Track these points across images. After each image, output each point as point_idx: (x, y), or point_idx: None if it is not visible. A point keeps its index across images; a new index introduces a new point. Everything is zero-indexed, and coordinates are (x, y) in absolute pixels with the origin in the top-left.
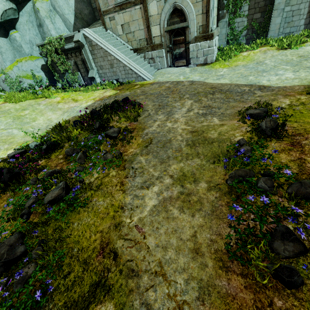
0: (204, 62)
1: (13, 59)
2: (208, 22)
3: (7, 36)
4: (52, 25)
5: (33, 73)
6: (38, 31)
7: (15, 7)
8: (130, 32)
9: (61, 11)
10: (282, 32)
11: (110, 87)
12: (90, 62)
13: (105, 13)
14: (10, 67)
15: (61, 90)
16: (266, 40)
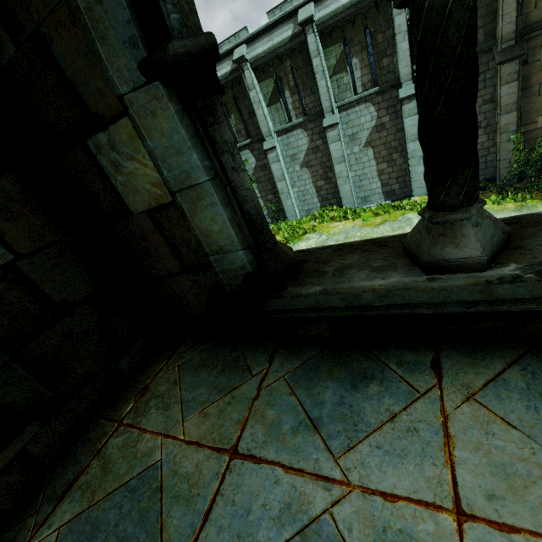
0: None
1: None
2: None
3: None
4: None
5: None
6: None
7: None
8: None
9: None
10: (302, 209)
11: None
12: None
13: None
14: None
15: None
16: (277, 227)
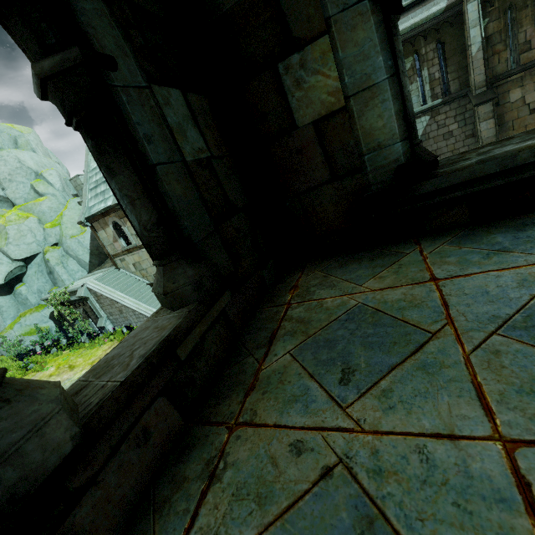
0: None
1: (16, 315)
2: None
3: (11, 292)
4: (64, 270)
5: (37, 327)
6: (48, 278)
7: (23, 264)
8: (143, 269)
9: (74, 254)
10: None
11: (117, 340)
12: (98, 311)
13: (115, 256)
14: (11, 325)
15: (66, 347)
16: None
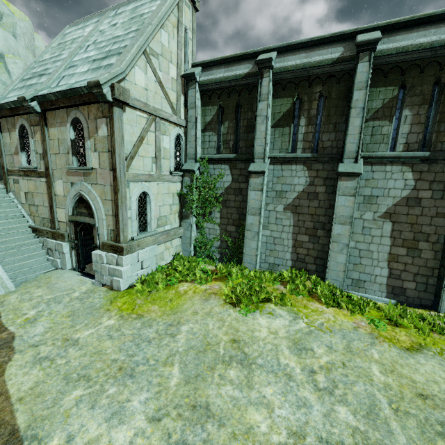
0: (112, 284)
1: None
2: (118, 229)
3: None
4: None
5: None
6: None
7: None
8: (34, 204)
9: None
10: (265, 259)
11: None
12: None
13: (10, 172)
14: None
15: None
16: (227, 270)
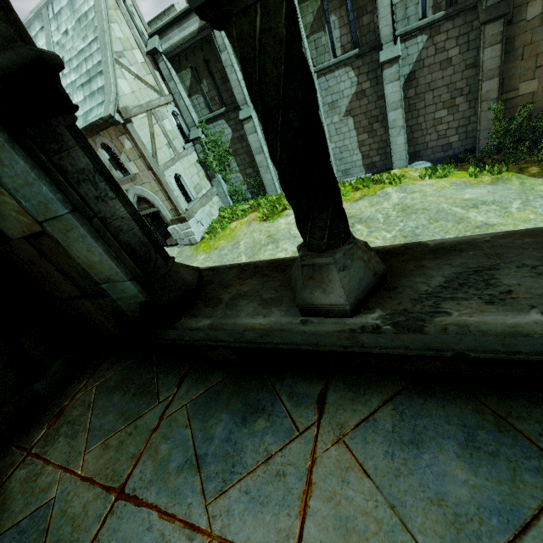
0: (190, 242)
1: None
2: (175, 207)
3: None
4: None
5: None
6: None
7: None
8: None
9: None
10: None
11: None
12: None
13: None
14: None
15: None
16: (257, 203)
